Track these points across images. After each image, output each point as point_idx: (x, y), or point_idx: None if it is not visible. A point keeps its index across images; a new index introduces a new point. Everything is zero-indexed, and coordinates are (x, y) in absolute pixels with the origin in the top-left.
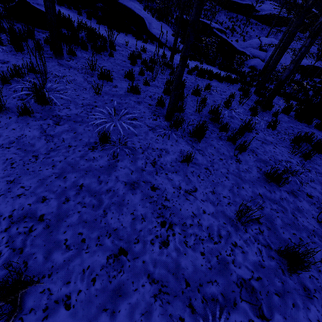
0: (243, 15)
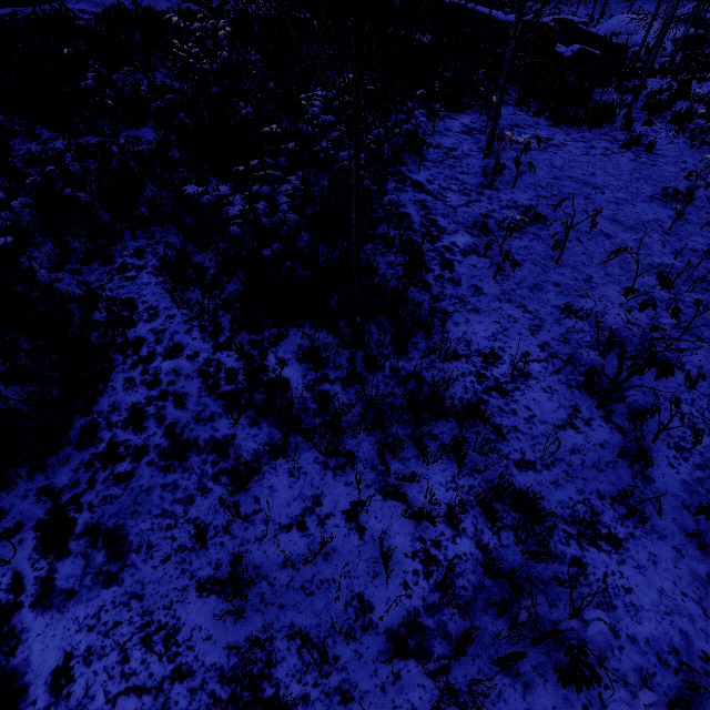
0: None
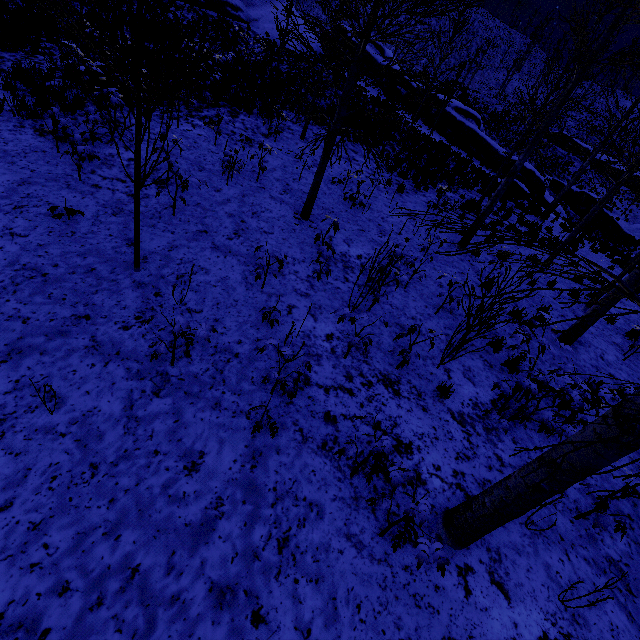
0: (627, 187)
